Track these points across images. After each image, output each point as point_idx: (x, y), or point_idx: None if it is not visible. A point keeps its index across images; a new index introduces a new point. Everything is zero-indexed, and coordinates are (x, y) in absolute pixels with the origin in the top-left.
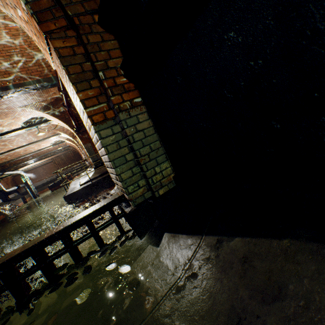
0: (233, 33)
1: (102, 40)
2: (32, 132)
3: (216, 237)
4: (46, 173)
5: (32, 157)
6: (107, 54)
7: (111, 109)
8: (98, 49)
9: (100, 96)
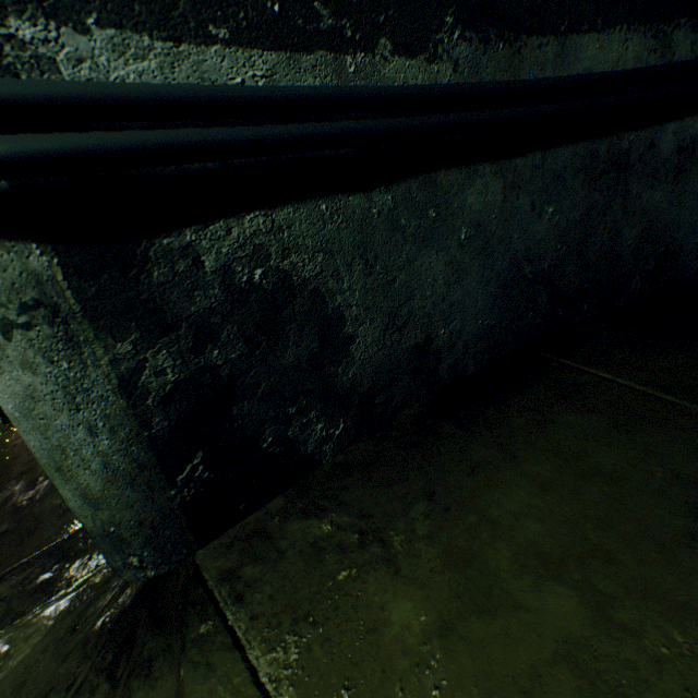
0: None
1: None
2: None
3: None
4: None
5: None
6: None
7: None
8: None
9: None
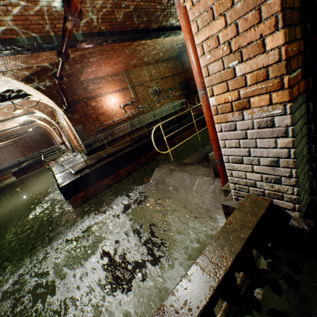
0: None
1: None
2: (0, 108)
3: None
4: (5, 158)
5: None
6: None
7: (303, 78)
8: None
9: (298, 56)
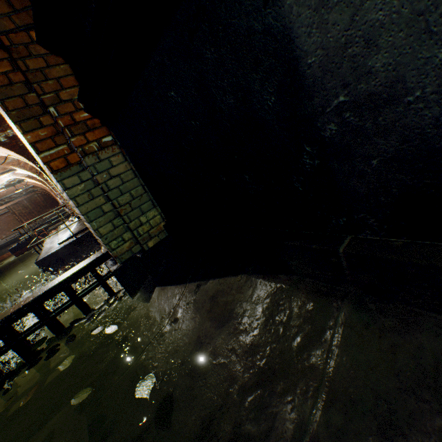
0: (173, 93)
1: (48, 65)
2: None
3: (197, 283)
4: (2, 231)
5: None
6: (57, 83)
7: (75, 151)
8: (43, 77)
9: (57, 136)
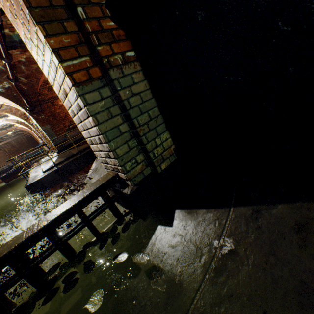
0: None
1: None
2: None
3: (250, 207)
4: None
5: None
6: None
7: (97, 65)
8: None
9: (79, 46)
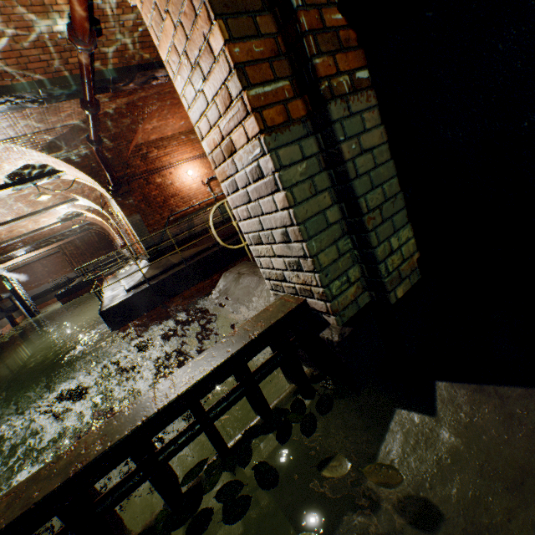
0: None
1: None
2: (24, 195)
3: None
4: (49, 273)
5: (22, 243)
6: None
7: (299, 96)
8: None
9: (276, 61)
